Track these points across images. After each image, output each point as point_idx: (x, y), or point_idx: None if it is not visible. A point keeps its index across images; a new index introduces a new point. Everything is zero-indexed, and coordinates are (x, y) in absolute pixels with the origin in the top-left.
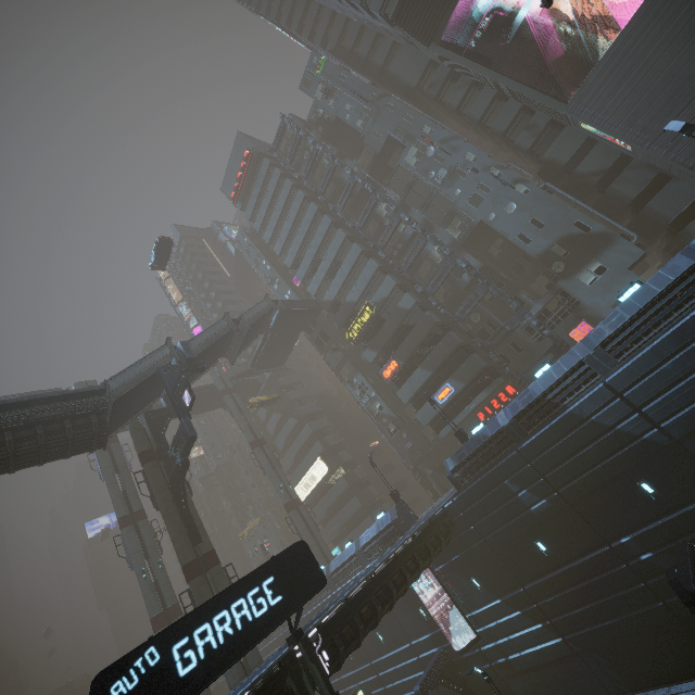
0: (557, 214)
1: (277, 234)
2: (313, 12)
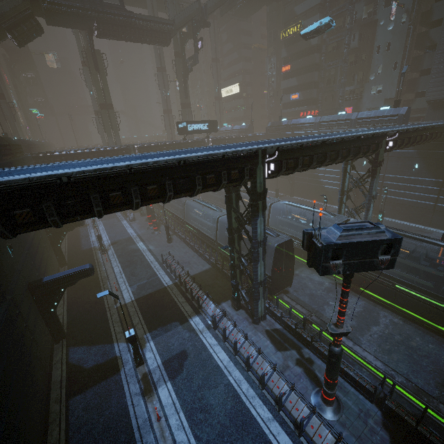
0: (397, 50)
1: None
2: None
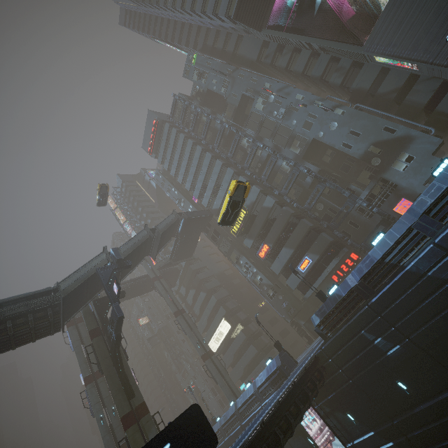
0: (369, 124)
1: (178, 169)
2: (186, 29)
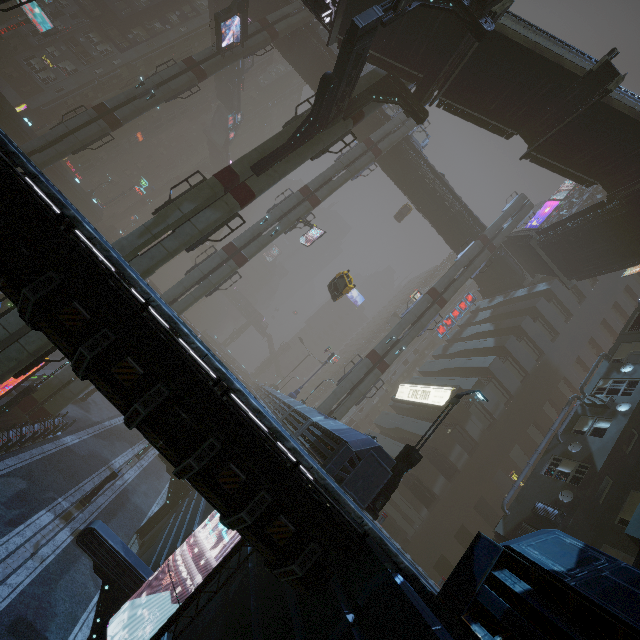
0: None
1: None
2: None
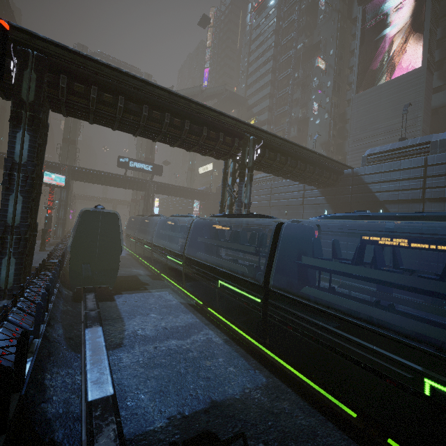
0: (323, 137)
1: (256, 50)
2: None
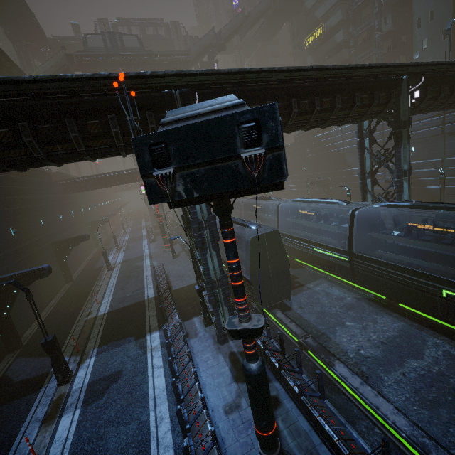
0: (443, 16)
1: None
2: None
